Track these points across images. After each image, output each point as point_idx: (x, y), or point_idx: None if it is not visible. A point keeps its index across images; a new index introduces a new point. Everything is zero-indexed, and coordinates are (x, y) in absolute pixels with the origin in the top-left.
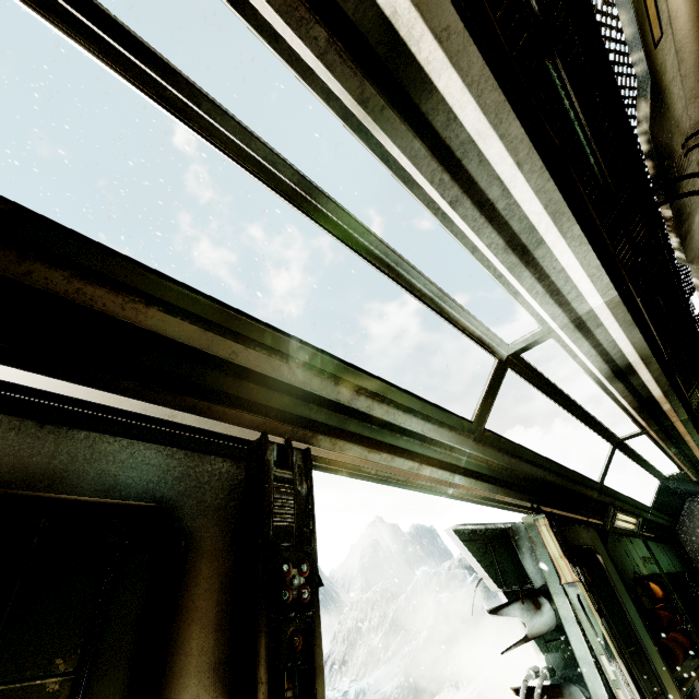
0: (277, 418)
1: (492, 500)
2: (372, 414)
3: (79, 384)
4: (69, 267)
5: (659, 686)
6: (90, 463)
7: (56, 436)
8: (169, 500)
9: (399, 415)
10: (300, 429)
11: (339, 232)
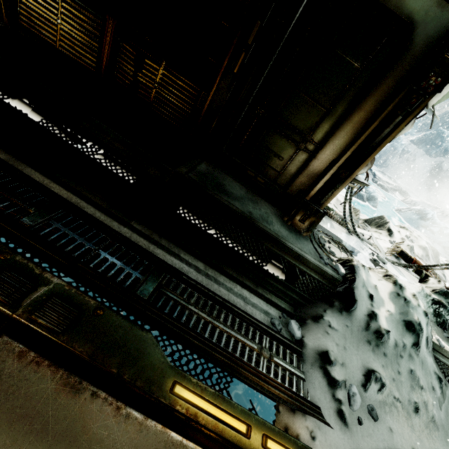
0: None
1: None
2: None
3: None
4: None
5: None
6: None
7: None
8: (415, 23)
9: None
10: None
11: None
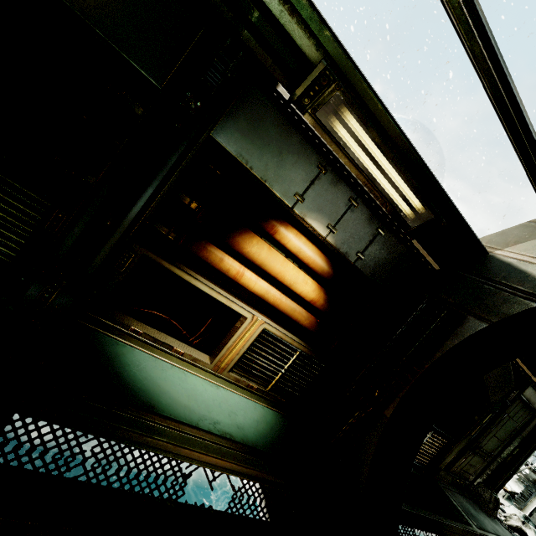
0: None
1: None
2: None
3: None
4: None
5: None
6: None
7: None
8: None
9: None
10: None
11: None
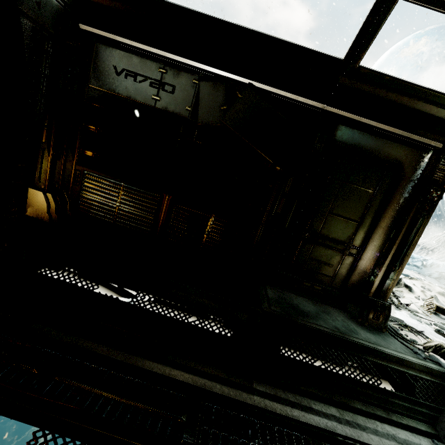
0: None
1: None
2: None
3: (387, 126)
4: (398, 92)
5: None
6: (384, 148)
7: (378, 140)
8: (401, 162)
9: None
10: None
11: None
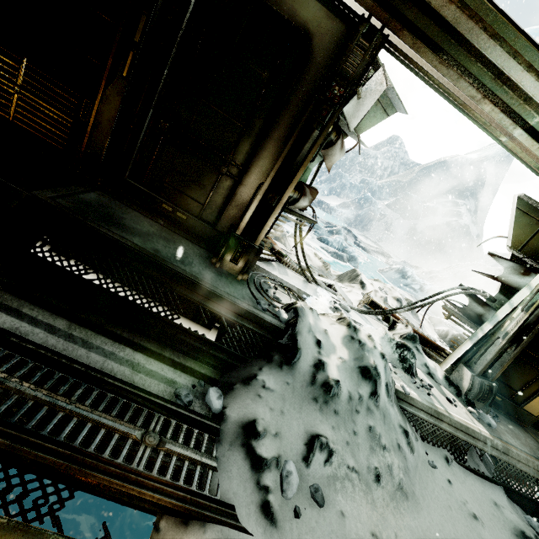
0: (381, 5)
1: None
2: (456, 28)
3: None
4: None
5: None
6: None
7: None
8: (311, 33)
9: (483, 39)
10: (394, 21)
11: None
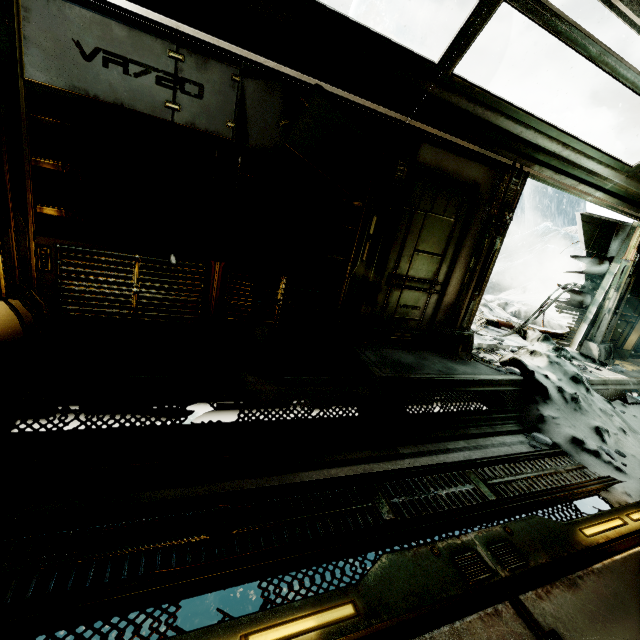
0: (522, 157)
1: (614, 209)
2: (568, 158)
3: (468, 143)
4: (485, 106)
5: (637, 315)
6: (464, 170)
7: (459, 160)
8: (479, 184)
9: (583, 160)
10: (529, 162)
11: (610, 70)
